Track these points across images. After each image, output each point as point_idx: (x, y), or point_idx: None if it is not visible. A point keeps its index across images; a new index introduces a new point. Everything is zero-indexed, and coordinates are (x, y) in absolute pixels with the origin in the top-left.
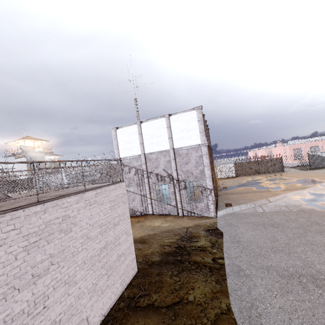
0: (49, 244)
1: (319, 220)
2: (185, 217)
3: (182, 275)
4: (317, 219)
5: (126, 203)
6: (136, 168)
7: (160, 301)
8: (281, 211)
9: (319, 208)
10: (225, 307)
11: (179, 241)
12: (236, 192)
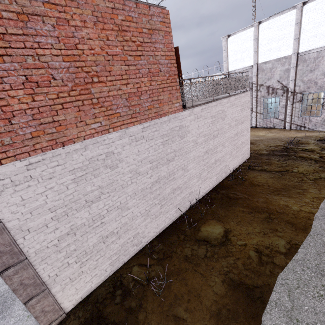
0: (217, 123)
1: None
2: (292, 130)
3: (288, 162)
4: None
5: (249, 109)
6: None
7: (270, 169)
8: None
9: None
10: (324, 177)
11: (285, 145)
12: None
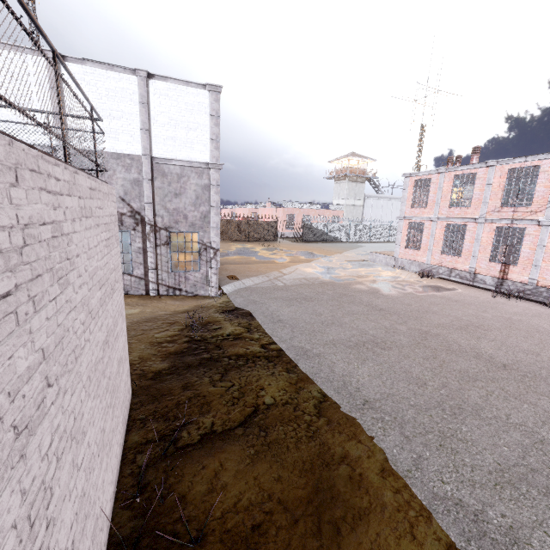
0: (35, 312)
1: (344, 292)
2: (164, 298)
3: (232, 378)
4: (342, 291)
5: (118, 244)
6: None
7: (222, 422)
8: (304, 284)
9: (337, 281)
10: (320, 395)
11: (186, 332)
12: (232, 261)
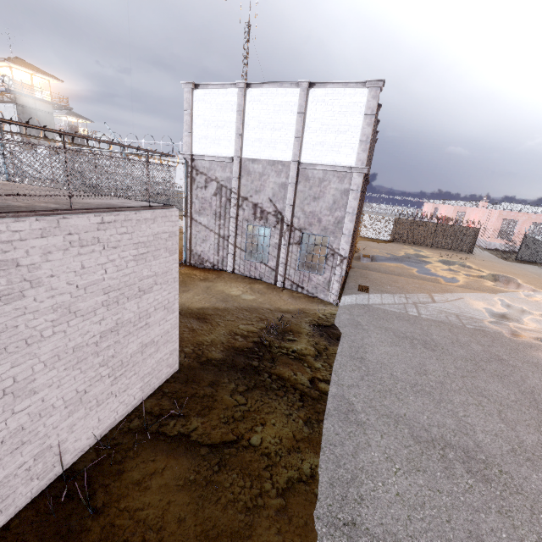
0: None
1: (504, 355)
2: (285, 291)
3: (252, 396)
4: (502, 353)
5: (174, 253)
6: (220, 184)
7: (202, 433)
8: (446, 323)
9: (510, 334)
10: (308, 471)
11: (263, 332)
12: (383, 269)
